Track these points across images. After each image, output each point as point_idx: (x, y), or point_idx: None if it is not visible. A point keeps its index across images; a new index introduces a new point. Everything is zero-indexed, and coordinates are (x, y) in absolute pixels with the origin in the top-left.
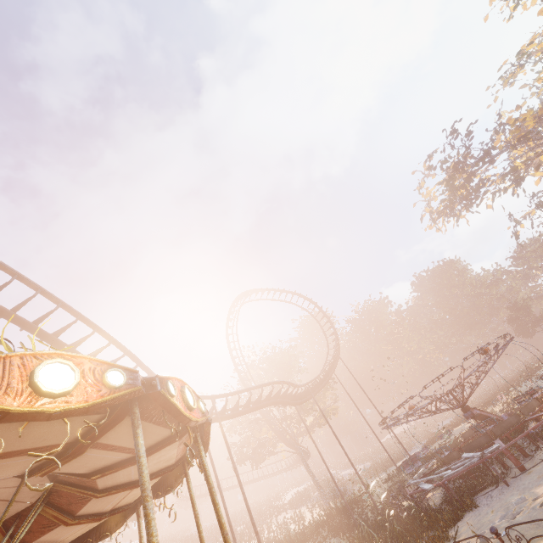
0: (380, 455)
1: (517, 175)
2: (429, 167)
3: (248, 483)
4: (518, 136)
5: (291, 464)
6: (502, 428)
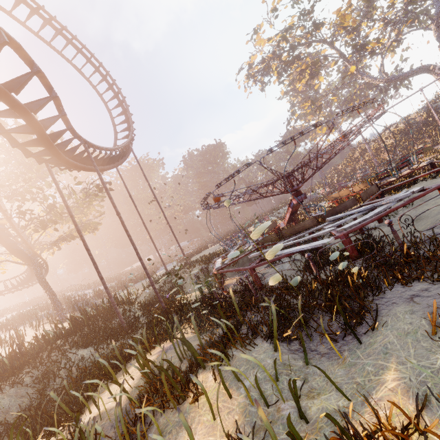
0: (126, 276)
1: (318, 66)
2: (275, 10)
3: None
4: (341, 26)
5: (14, 286)
6: (367, 195)
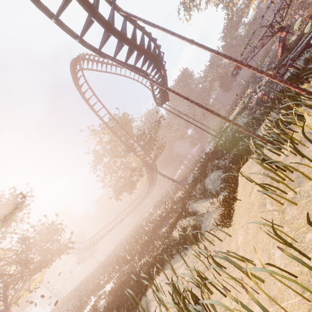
0: (185, 171)
1: None
2: None
3: (121, 221)
4: None
5: (144, 196)
6: None
